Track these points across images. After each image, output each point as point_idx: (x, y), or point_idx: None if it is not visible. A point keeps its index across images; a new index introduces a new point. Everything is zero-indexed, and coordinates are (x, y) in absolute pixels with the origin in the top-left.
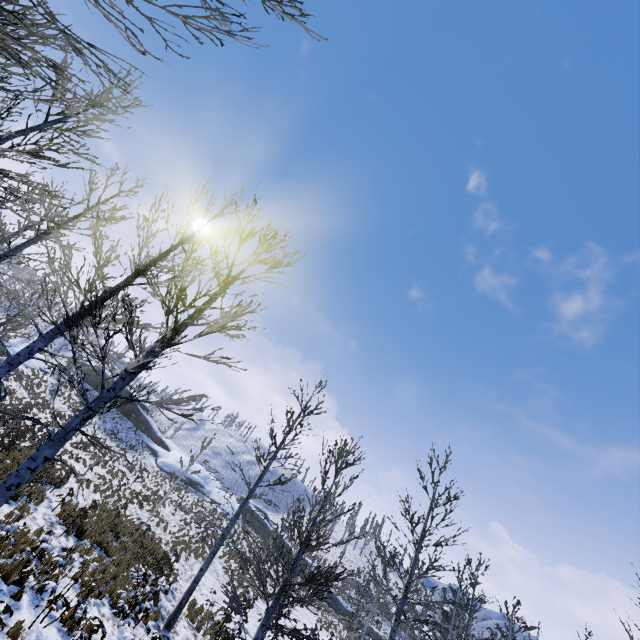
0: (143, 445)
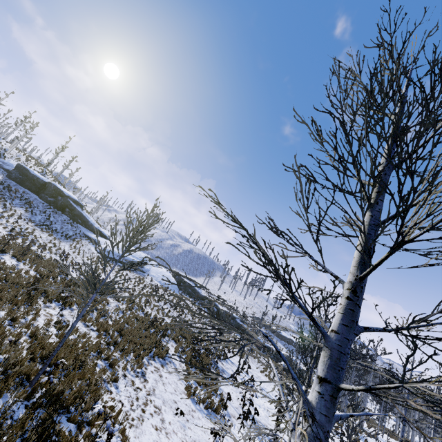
0: (81, 235)
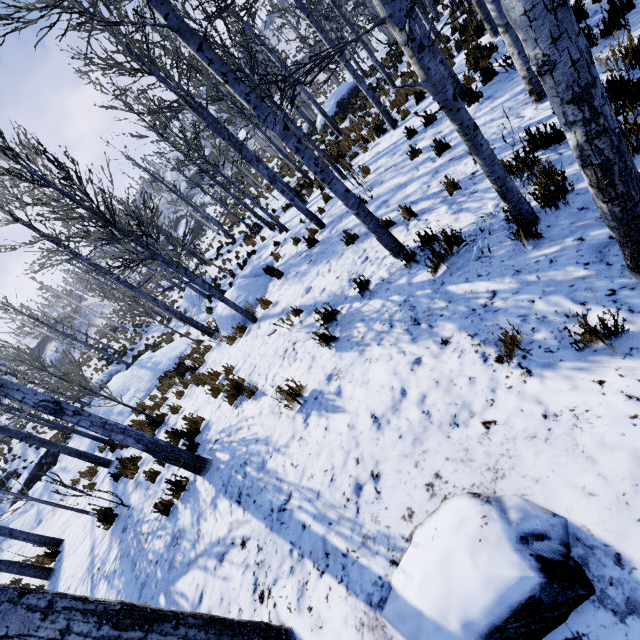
0: None
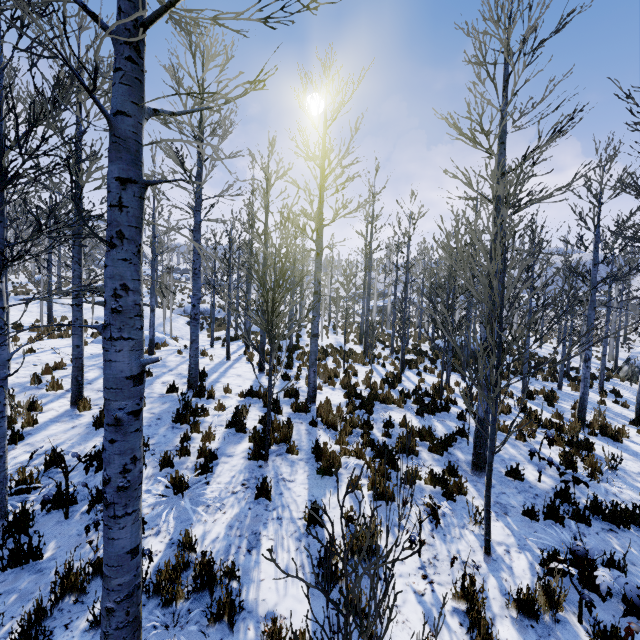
0: None
